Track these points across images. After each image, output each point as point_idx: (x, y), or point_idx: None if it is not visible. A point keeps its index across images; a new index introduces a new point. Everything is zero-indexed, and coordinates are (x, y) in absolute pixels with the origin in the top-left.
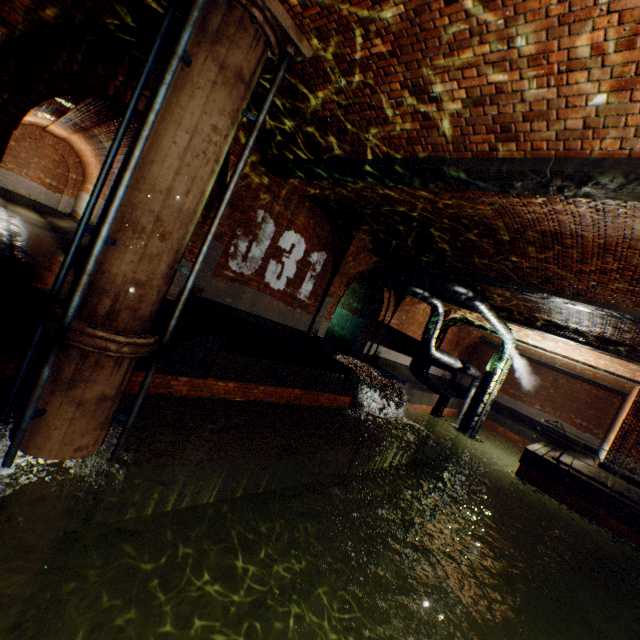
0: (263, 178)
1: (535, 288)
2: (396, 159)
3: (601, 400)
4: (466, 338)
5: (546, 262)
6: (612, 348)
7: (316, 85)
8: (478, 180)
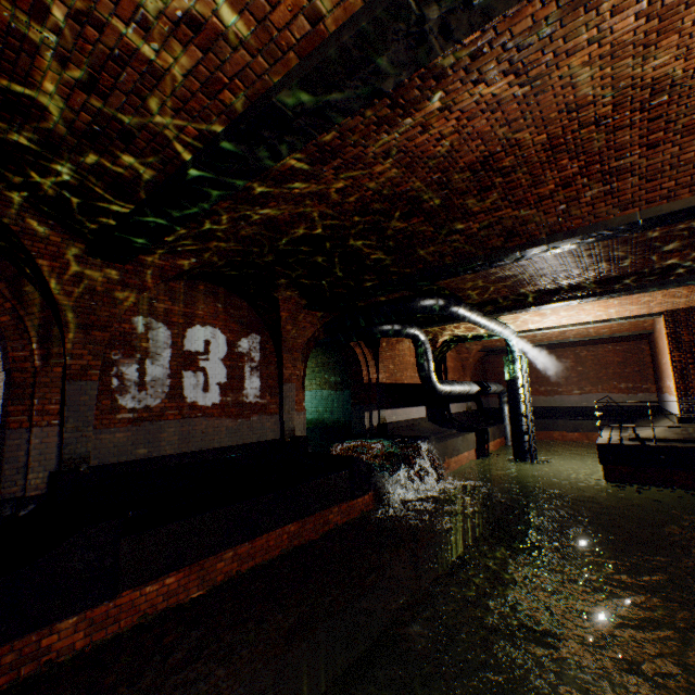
0: (108, 273)
1: (502, 251)
2: (216, 136)
3: (630, 353)
4: (469, 357)
5: (496, 210)
6: (617, 286)
7: (29, 72)
8: (330, 94)
